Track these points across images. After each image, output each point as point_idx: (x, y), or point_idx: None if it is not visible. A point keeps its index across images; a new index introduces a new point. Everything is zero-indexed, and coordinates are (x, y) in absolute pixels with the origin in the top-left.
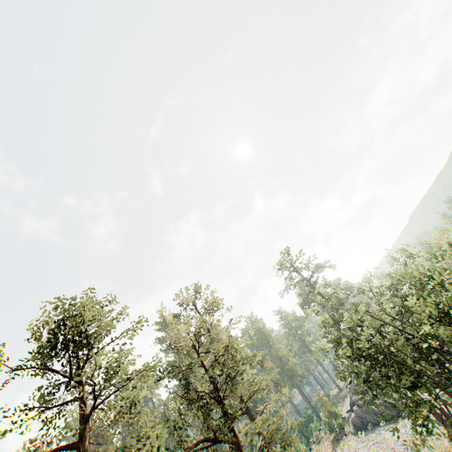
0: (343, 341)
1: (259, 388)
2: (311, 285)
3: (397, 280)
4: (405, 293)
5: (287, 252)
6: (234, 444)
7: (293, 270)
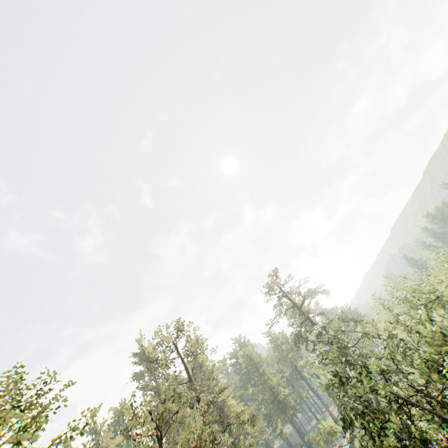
0: (355, 420)
1: None
2: (303, 314)
3: (416, 332)
4: (434, 358)
5: (276, 276)
6: None
7: (283, 296)
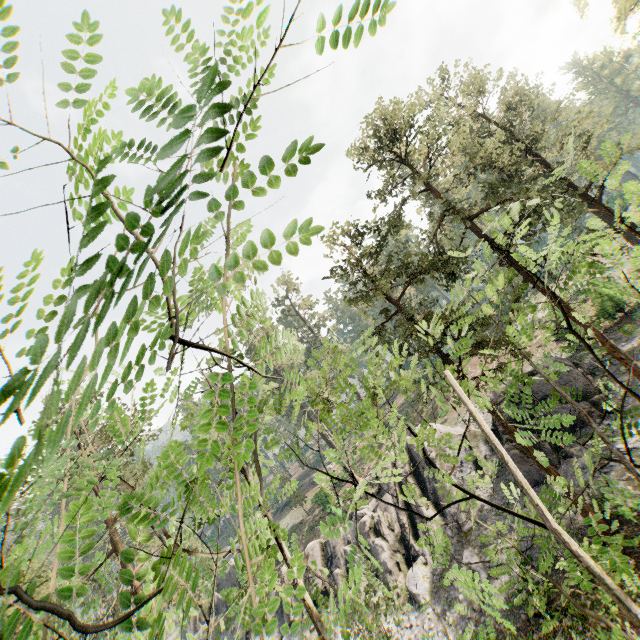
0: None
1: (564, 108)
2: None
3: None
4: None
5: None
6: (541, 162)
7: None
